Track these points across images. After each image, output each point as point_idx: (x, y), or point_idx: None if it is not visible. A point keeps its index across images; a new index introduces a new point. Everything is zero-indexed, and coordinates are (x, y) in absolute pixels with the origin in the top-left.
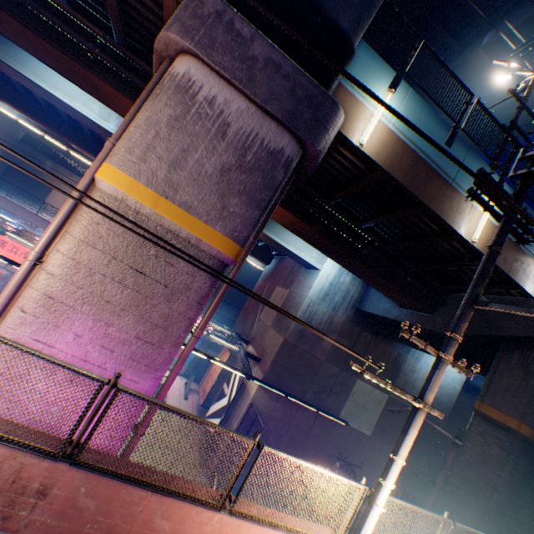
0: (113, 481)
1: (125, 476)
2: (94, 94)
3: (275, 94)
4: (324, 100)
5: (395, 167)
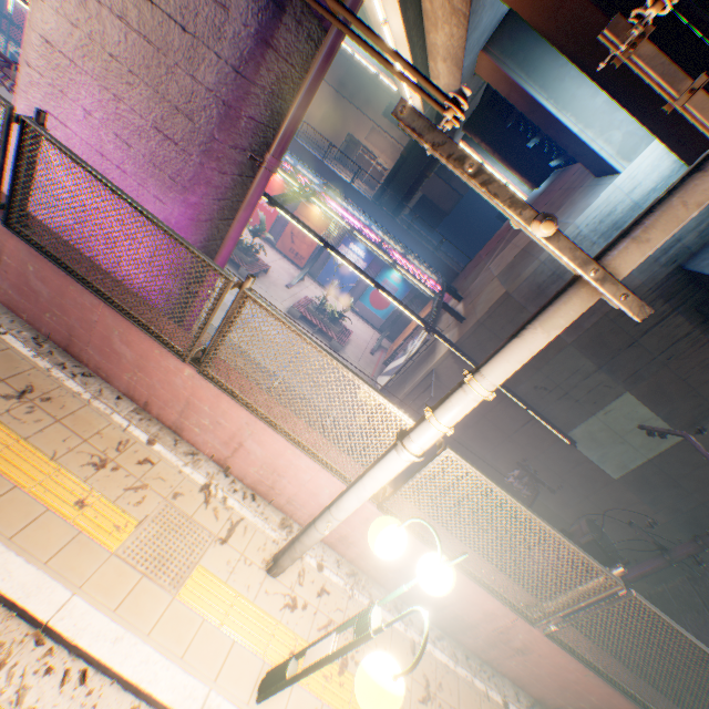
0: (59, 271)
1: (69, 269)
2: None
3: None
4: None
5: None
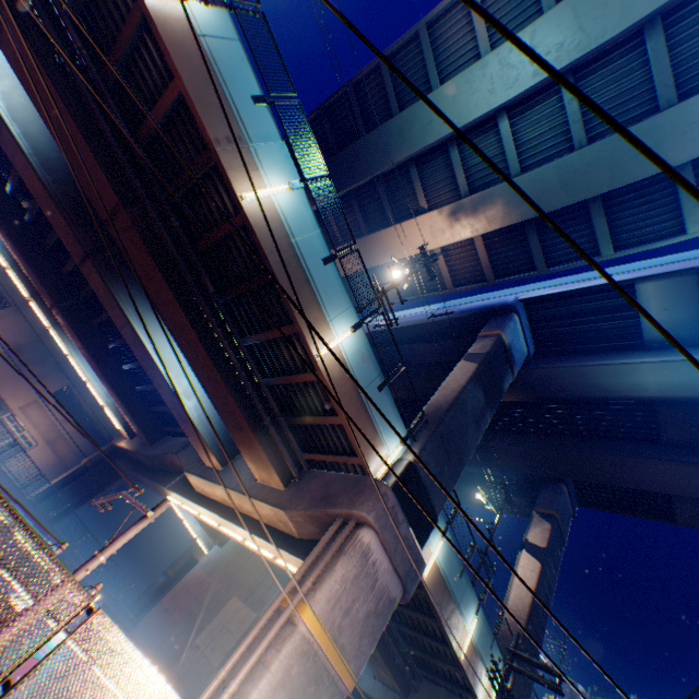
0: None
1: None
2: (228, 420)
3: (403, 558)
4: (421, 561)
5: (434, 592)
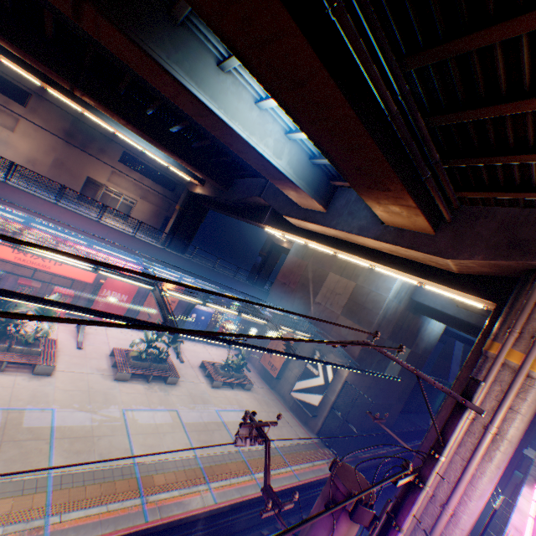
0: None
1: None
2: (357, 183)
3: None
4: None
5: None
